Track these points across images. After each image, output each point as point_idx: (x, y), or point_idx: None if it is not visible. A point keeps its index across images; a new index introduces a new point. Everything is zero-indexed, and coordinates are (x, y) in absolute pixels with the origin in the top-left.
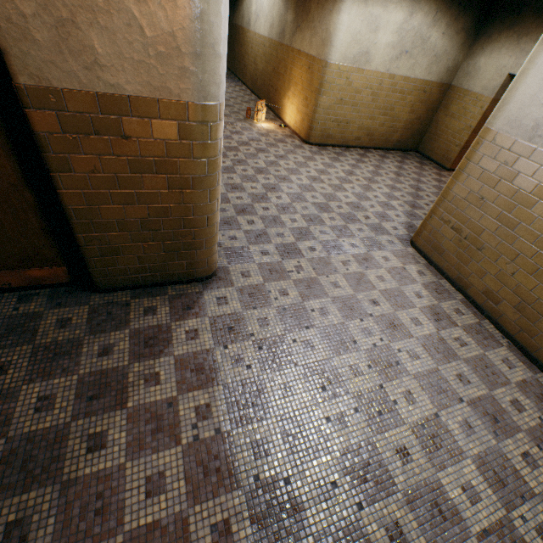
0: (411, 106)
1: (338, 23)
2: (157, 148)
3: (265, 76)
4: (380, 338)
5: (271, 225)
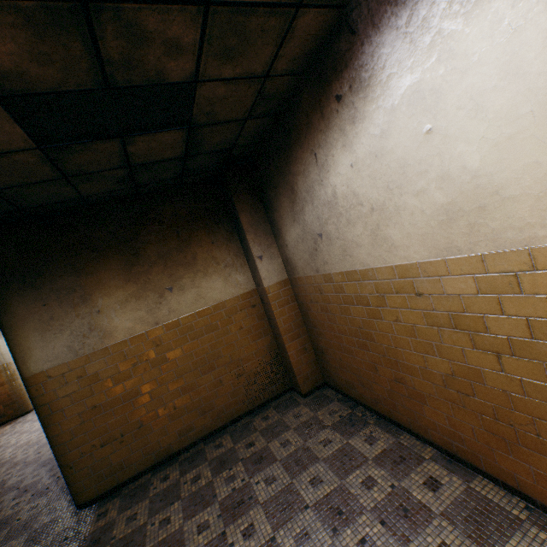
0: None
1: None
2: None
3: None
4: None
5: None
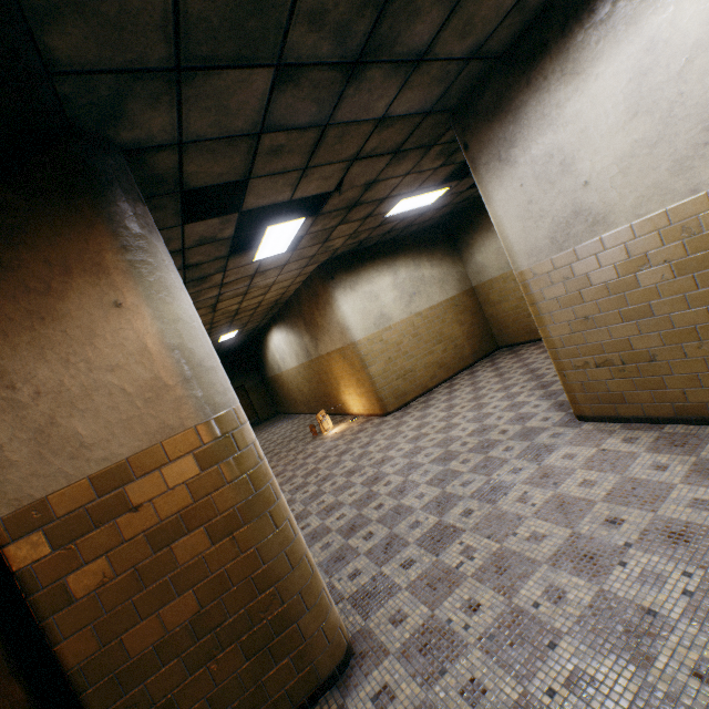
0: (455, 321)
1: (343, 314)
2: (179, 498)
3: (314, 393)
4: (683, 574)
5: (395, 521)
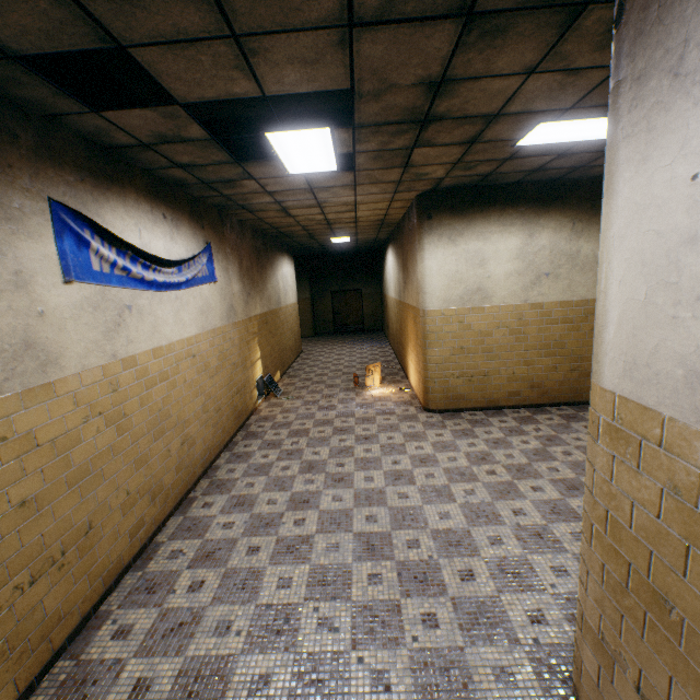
0: None
1: (424, 270)
2: None
3: (397, 334)
4: None
5: (228, 594)
